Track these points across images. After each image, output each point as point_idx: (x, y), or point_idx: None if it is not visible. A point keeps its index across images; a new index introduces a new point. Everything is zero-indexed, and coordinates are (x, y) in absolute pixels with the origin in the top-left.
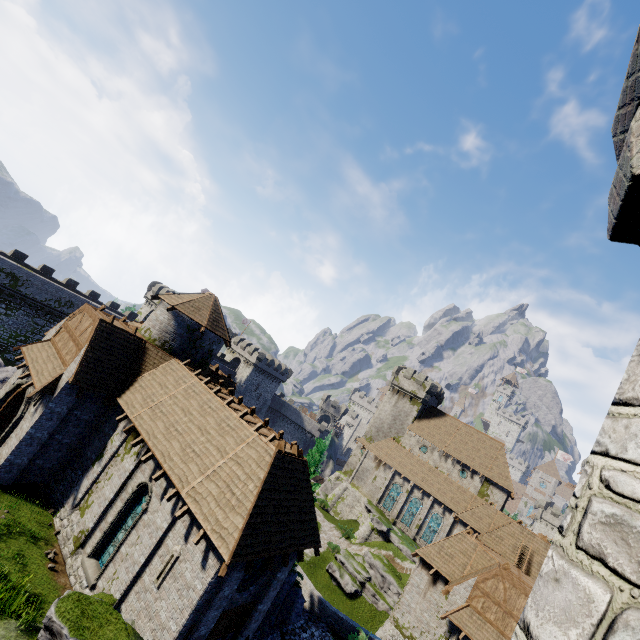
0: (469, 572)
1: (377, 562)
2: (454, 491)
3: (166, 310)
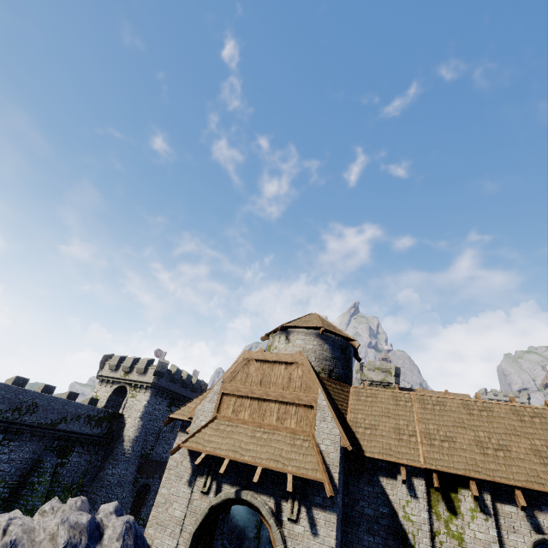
0: None
1: None
2: None
3: (321, 333)
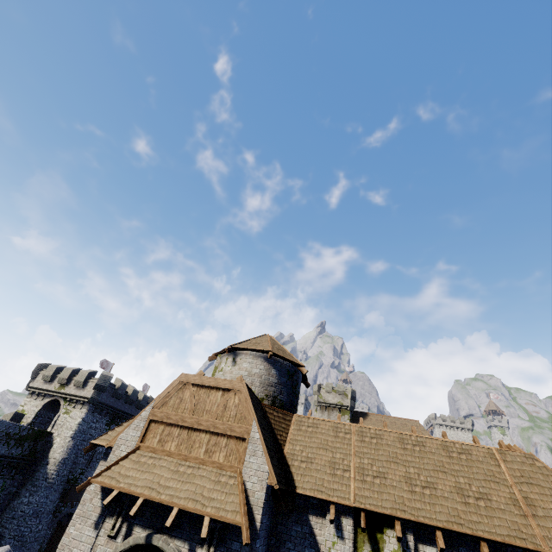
0: None
1: None
2: None
3: (268, 357)
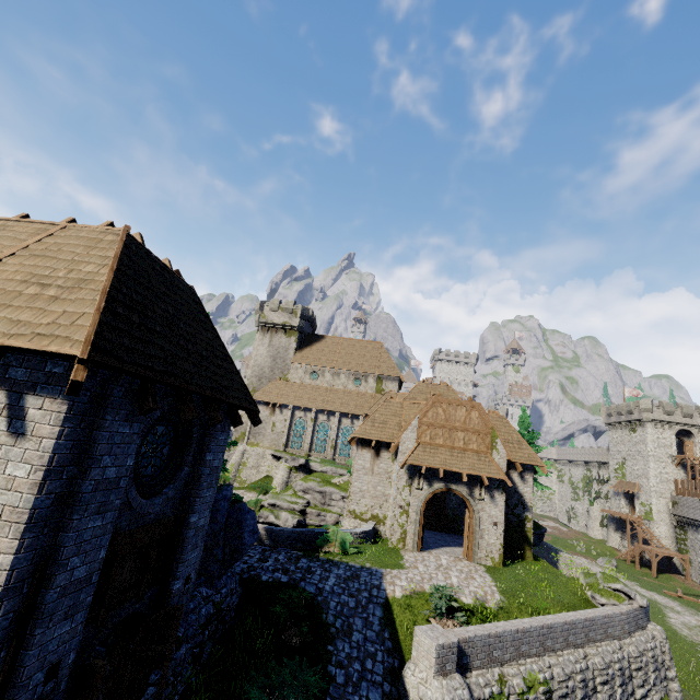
0: (405, 426)
1: (311, 484)
2: (355, 399)
3: None
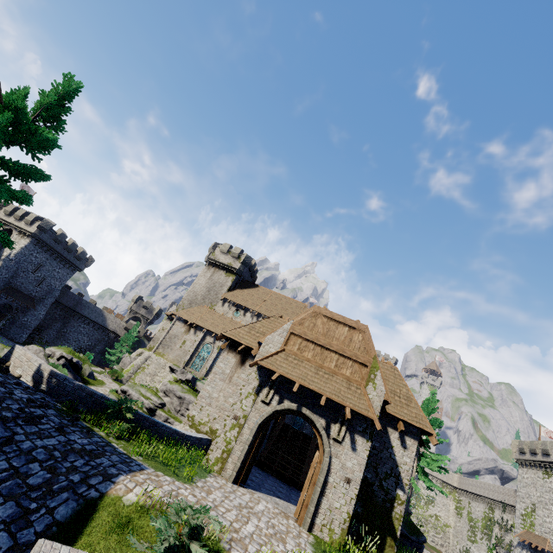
0: None
1: (174, 386)
2: None
3: None
